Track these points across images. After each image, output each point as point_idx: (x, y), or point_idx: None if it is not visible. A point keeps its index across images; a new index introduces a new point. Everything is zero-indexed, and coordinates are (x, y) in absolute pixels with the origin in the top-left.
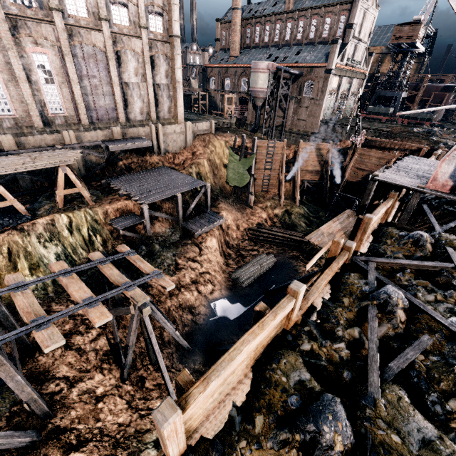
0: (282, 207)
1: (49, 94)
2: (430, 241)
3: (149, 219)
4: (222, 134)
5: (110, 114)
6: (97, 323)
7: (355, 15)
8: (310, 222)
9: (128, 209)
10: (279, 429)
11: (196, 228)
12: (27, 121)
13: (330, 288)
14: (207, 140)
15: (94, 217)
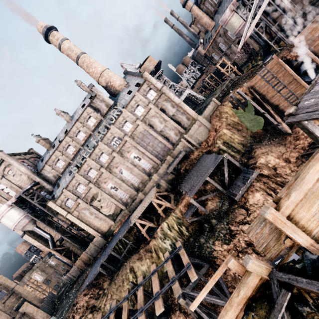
0: None
1: (143, 164)
2: None
3: (199, 205)
4: (227, 97)
5: (165, 150)
6: (156, 314)
7: None
8: None
9: (189, 202)
10: None
11: (235, 193)
12: (144, 179)
13: None
14: (218, 113)
15: (176, 216)
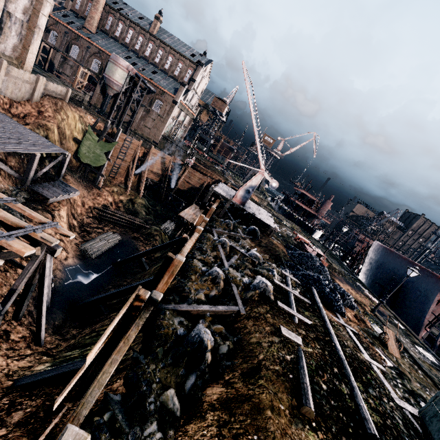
0: (128, 195)
1: None
2: (232, 225)
3: None
4: (76, 106)
5: None
6: (26, 253)
7: (198, 76)
8: (149, 212)
9: None
10: (203, 277)
11: (49, 194)
12: None
13: (198, 239)
14: (60, 105)
15: None
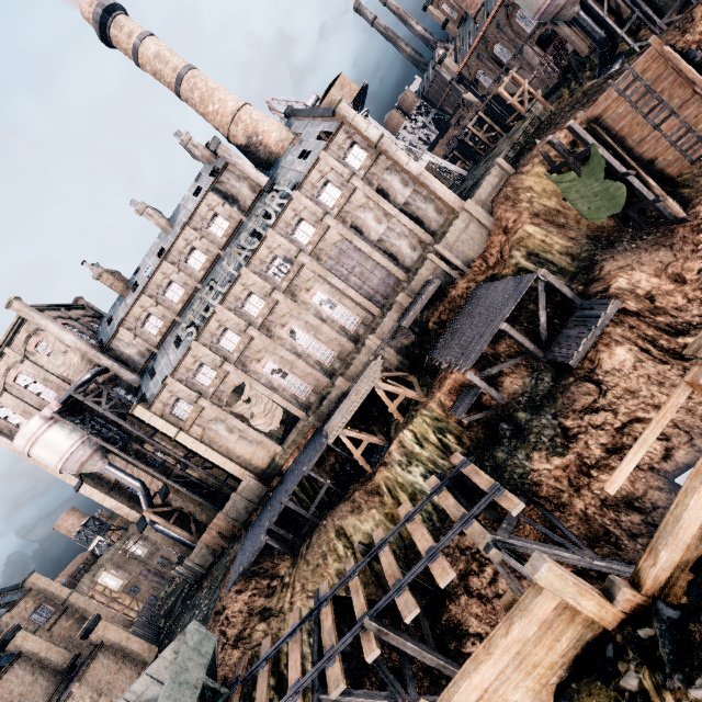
0: None
1: (340, 316)
2: None
3: (486, 384)
4: (529, 156)
5: (389, 283)
6: (440, 584)
7: None
8: None
9: (459, 383)
10: None
11: (567, 352)
12: (344, 351)
13: None
14: (510, 192)
15: (432, 416)
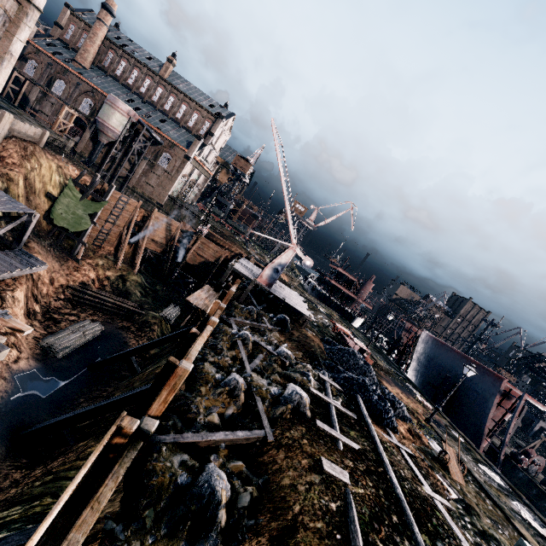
0: (117, 270)
1: None
2: (256, 313)
3: None
4: (54, 154)
5: None
6: None
7: (217, 129)
8: (146, 293)
9: None
10: (217, 389)
11: (1, 267)
12: None
13: (212, 333)
14: (31, 150)
15: None
